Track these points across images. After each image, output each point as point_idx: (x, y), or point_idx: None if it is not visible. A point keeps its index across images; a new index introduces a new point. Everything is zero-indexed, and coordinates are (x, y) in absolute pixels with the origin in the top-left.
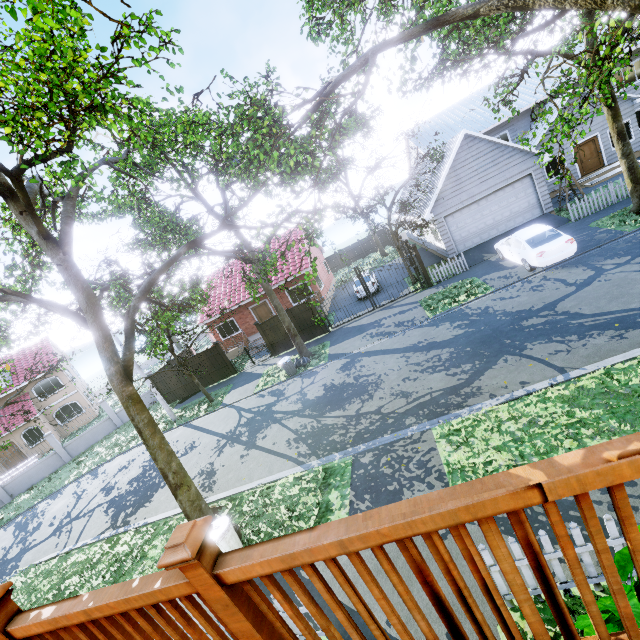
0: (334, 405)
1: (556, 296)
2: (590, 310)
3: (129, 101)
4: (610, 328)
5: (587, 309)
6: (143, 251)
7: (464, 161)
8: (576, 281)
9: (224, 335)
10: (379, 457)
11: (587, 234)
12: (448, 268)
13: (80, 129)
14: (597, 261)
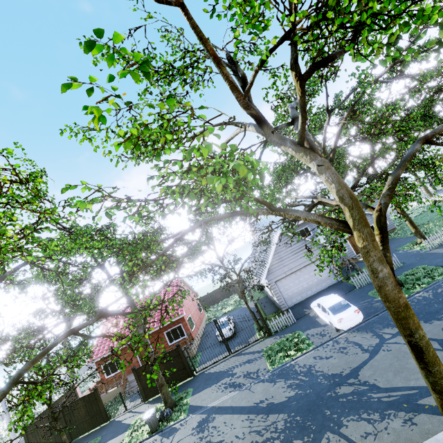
0: None
1: (357, 361)
2: (383, 383)
3: (46, 241)
4: (401, 408)
5: (380, 381)
6: (43, 319)
7: (282, 247)
8: (368, 347)
9: (108, 373)
10: None
11: (368, 301)
12: (281, 321)
13: (2, 259)
14: (378, 328)
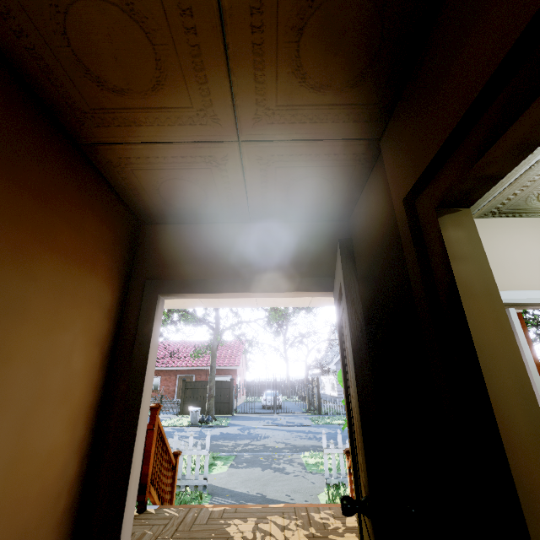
0: (228, 438)
1: None
2: None
3: None
4: None
5: None
6: None
7: None
8: None
9: None
10: (258, 456)
11: None
12: (335, 406)
13: None
14: None
